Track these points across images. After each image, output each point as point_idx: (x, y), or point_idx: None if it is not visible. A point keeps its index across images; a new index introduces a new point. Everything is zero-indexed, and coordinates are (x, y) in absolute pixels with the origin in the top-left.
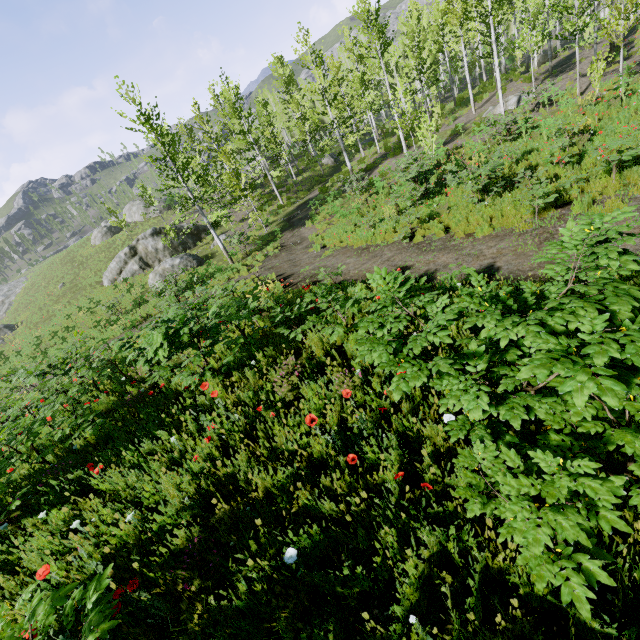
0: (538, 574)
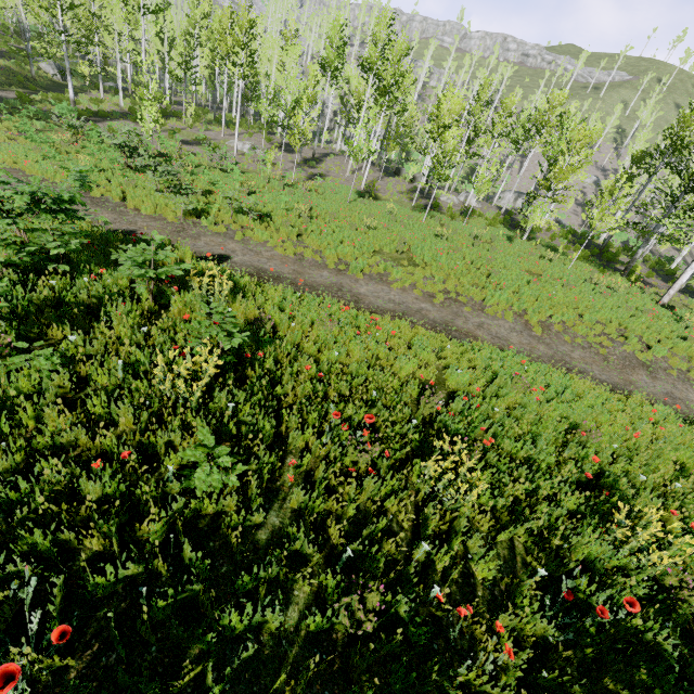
0: None
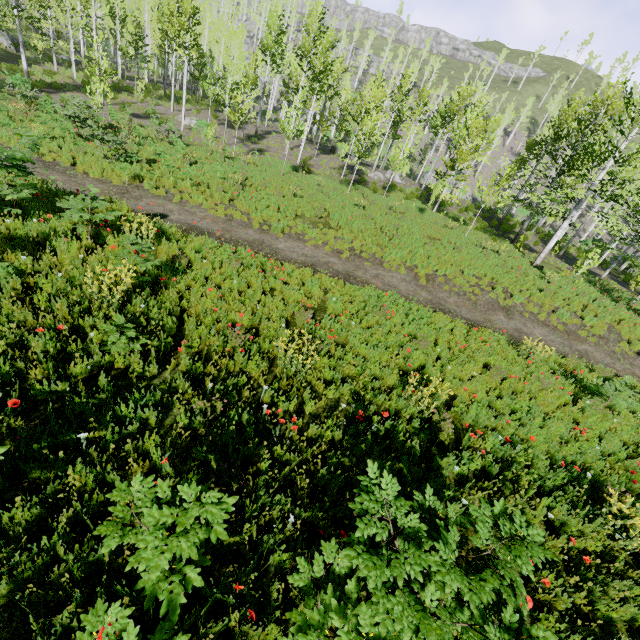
0: None
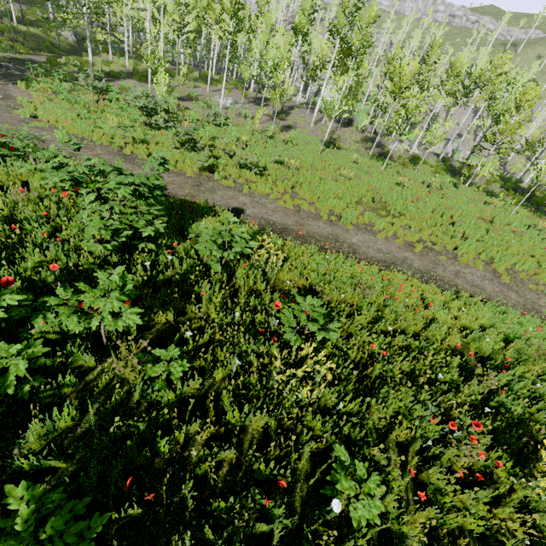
0: (89, 248)
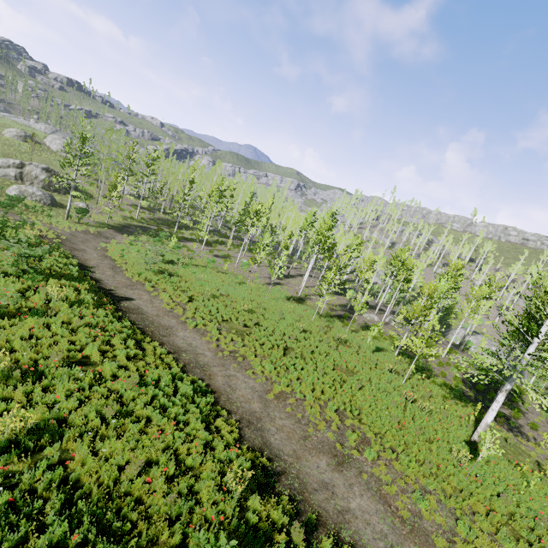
0: None
